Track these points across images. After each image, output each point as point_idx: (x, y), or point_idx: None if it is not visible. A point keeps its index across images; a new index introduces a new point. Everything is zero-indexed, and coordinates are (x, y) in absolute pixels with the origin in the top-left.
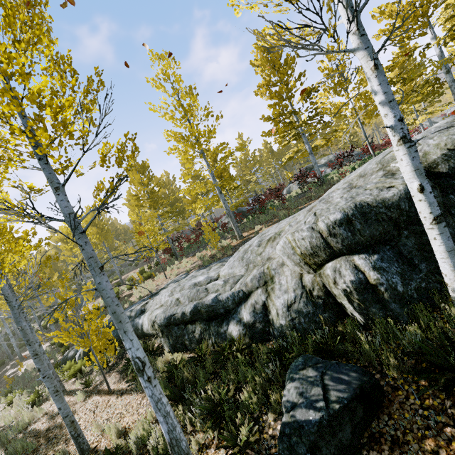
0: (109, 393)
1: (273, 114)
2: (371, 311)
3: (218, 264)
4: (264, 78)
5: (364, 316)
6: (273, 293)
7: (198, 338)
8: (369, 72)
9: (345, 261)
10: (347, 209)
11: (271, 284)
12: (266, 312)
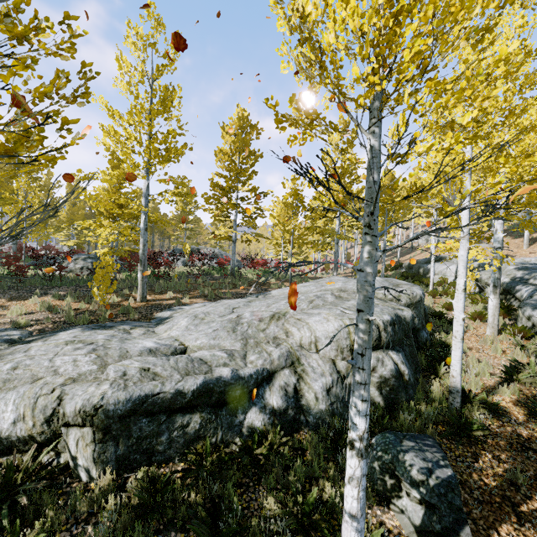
0: None
1: (226, 186)
2: (401, 395)
3: (141, 329)
4: (230, 148)
5: (388, 400)
6: (307, 376)
7: (190, 437)
8: (465, 248)
9: (385, 353)
10: (392, 314)
11: (299, 366)
12: (298, 396)
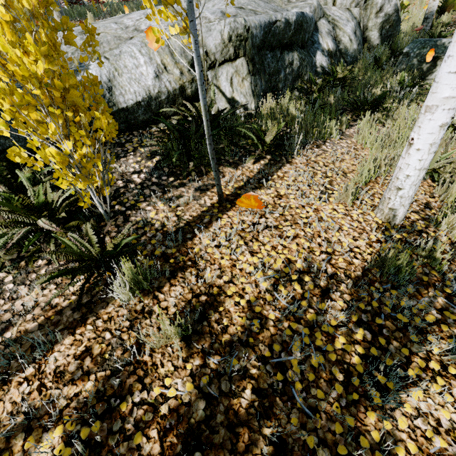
0: (231, 202)
1: None
2: (397, 29)
3: None
4: None
5: (384, 40)
6: (339, 23)
7: (295, 75)
8: None
9: None
10: None
11: (328, 16)
12: (336, 43)
